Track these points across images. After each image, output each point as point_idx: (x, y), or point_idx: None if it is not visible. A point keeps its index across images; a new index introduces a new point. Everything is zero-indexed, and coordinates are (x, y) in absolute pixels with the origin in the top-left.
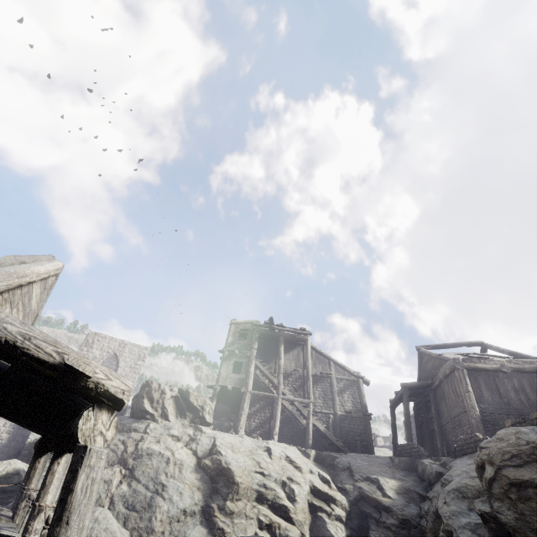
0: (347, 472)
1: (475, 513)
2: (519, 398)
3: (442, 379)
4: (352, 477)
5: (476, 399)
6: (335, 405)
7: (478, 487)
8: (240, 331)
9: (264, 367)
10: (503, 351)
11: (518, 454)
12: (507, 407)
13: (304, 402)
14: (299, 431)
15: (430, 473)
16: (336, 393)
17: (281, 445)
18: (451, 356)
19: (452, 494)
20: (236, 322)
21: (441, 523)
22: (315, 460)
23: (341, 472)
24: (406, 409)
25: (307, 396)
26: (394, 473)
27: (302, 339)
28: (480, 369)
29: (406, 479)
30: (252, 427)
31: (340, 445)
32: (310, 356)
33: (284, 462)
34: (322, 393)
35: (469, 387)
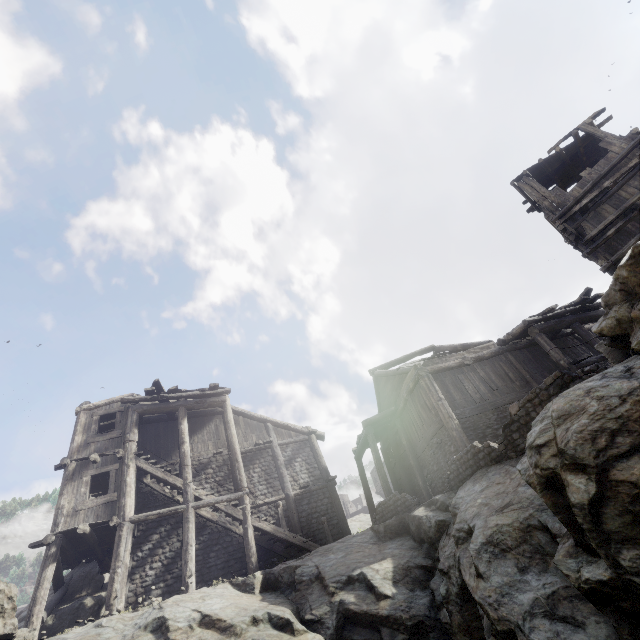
0: (318, 585)
1: (533, 574)
2: (489, 389)
3: (407, 398)
4: (326, 589)
5: (450, 406)
6: (285, 484)
7: (519, 524)
8: (106, 422)
9: (155, 467)
10: (457, 346)
11: (620, 426)
12: (481, 403)
13: (233, 498)
14: (236, 549)
15: (428, 528)
16: (284, 467)
17: (195, 595)
18: (411, 365)
19: (485, 554)
20: (89, 406)
21: (473, 607)
22: (265, 588)
23: (309, 589)
24: (375, 452)
25: (238, 487)
26: (383, 550)
27: (217, 402)
28: (444, 369)
29: (400, 552)
30: (150, 580)
31: (301, 541)
32: (233, 424)
33: (198, 633)
34: (263, 474)
35: (440, 393)
